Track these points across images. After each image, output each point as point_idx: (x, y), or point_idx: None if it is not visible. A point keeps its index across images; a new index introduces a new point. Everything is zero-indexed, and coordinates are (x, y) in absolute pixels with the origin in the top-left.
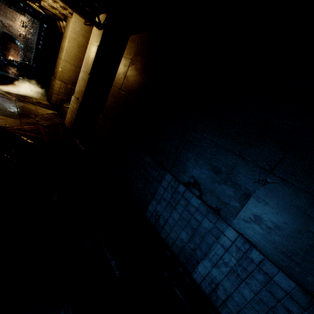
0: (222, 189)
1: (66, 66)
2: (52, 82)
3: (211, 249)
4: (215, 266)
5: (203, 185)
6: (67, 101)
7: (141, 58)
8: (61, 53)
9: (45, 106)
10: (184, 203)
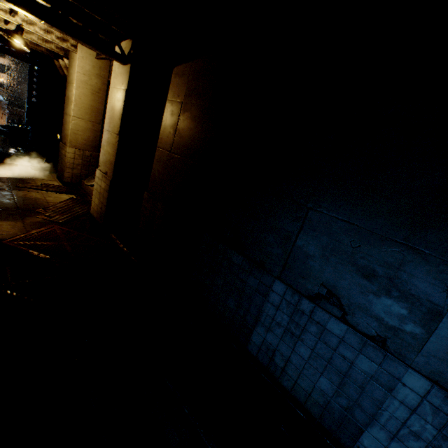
0: (383, 304)
1: (79, 125)
2: (61, 151)
3: (381, 408)
4: (394, 438)
5: (345, 298)
6: (88, 176)
7: (198, 100)
8: (68, 106)
9: (56, 190)
10: (315, 330)
